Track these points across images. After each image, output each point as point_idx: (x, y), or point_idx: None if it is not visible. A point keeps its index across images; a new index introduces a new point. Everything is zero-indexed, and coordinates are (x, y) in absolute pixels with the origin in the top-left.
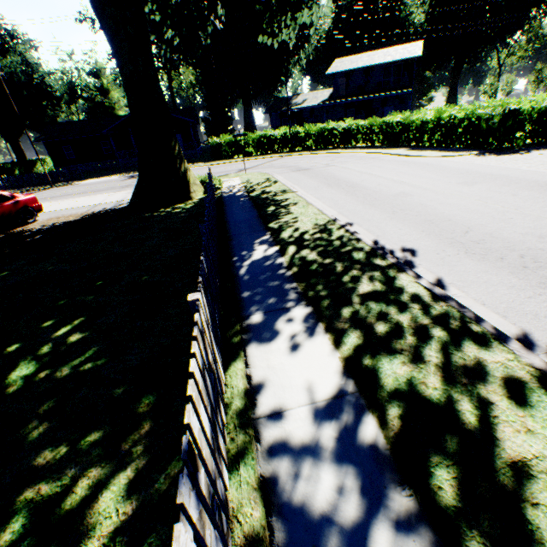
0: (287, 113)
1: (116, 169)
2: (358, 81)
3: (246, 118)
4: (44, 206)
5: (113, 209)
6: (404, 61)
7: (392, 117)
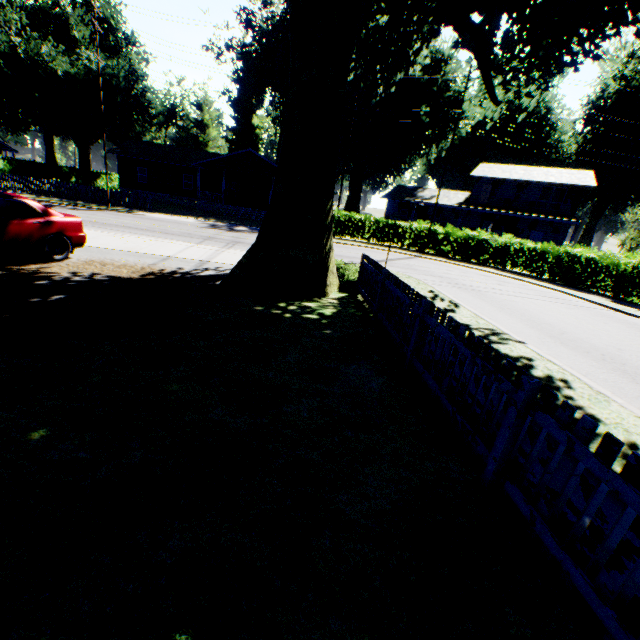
0: (414, 204)
1: (191, 210)
2: (507, 193)
3: (352, 196)
4: (88, 234)
5: (194, 275)
6: (571, 186)
7: (582, 250)
